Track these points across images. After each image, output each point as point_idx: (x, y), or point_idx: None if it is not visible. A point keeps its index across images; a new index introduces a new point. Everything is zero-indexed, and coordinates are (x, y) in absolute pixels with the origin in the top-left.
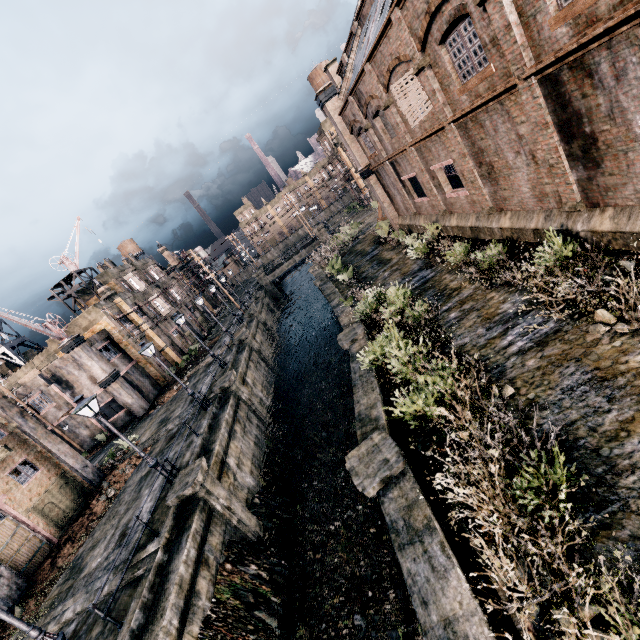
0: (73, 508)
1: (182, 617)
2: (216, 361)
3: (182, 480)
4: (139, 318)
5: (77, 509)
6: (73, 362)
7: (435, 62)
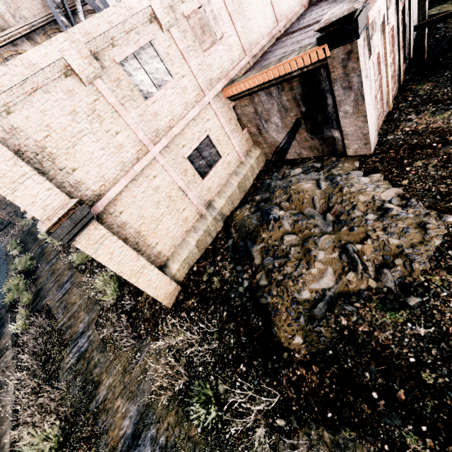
0: None
1: None
2: None
3: None
4: None
5: None
6: None
7: None
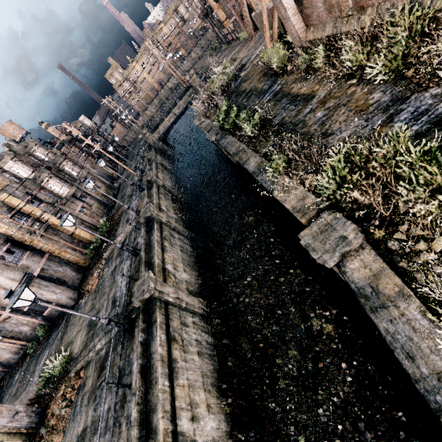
0: None
1: None
2: (128, 242)
3: None
4: (36, 209)
5: None
6: None
7: None
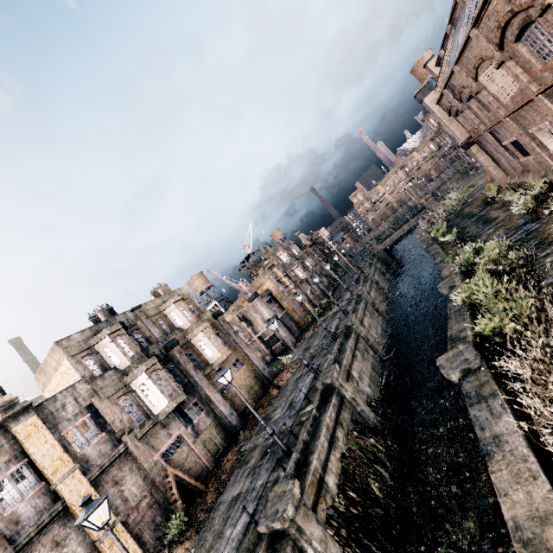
0: (260, 392)
1: (329, 444)
2: (340, 310)
3: (324, 375)
4: (287, 281)
5: (262, 393)
6: (253, 308)
7: (514, 55)
